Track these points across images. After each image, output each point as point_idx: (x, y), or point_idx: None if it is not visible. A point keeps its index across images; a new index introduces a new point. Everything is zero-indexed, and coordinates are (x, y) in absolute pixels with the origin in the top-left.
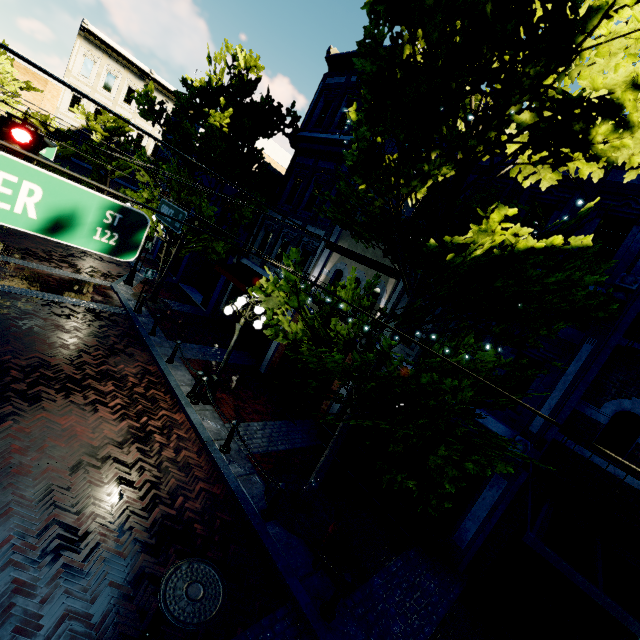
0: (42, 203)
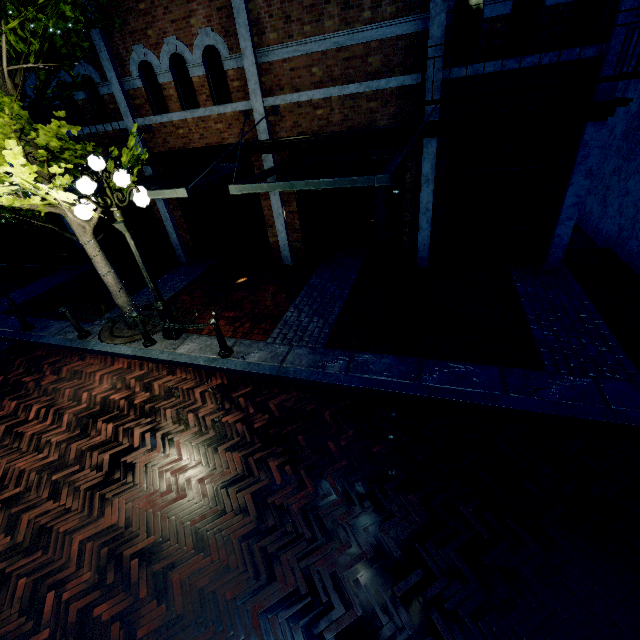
0: None
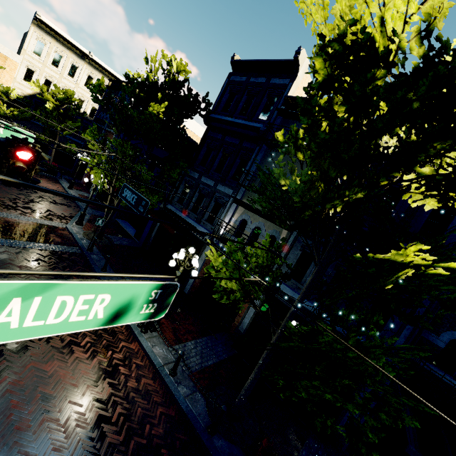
0: (108, 304)
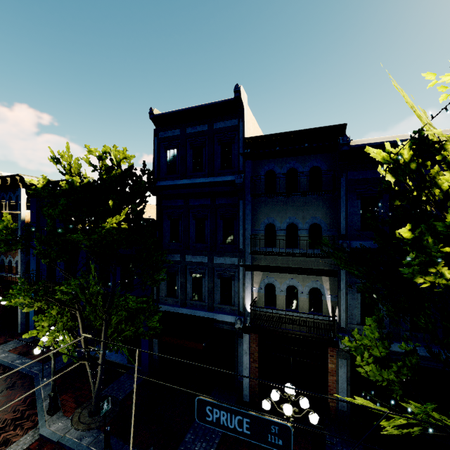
0: None
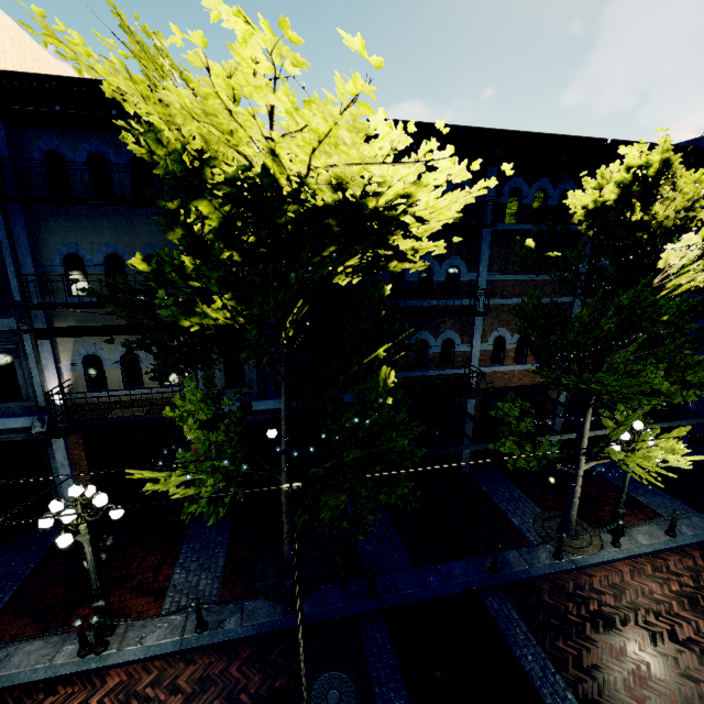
0: None
